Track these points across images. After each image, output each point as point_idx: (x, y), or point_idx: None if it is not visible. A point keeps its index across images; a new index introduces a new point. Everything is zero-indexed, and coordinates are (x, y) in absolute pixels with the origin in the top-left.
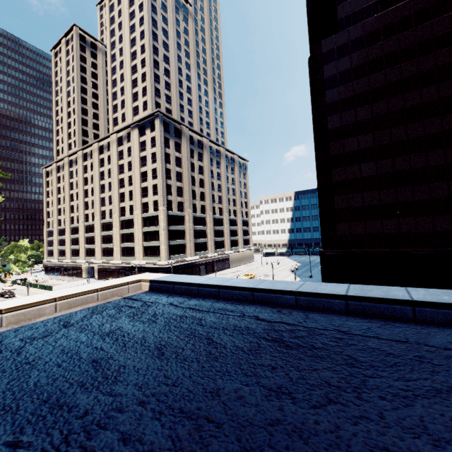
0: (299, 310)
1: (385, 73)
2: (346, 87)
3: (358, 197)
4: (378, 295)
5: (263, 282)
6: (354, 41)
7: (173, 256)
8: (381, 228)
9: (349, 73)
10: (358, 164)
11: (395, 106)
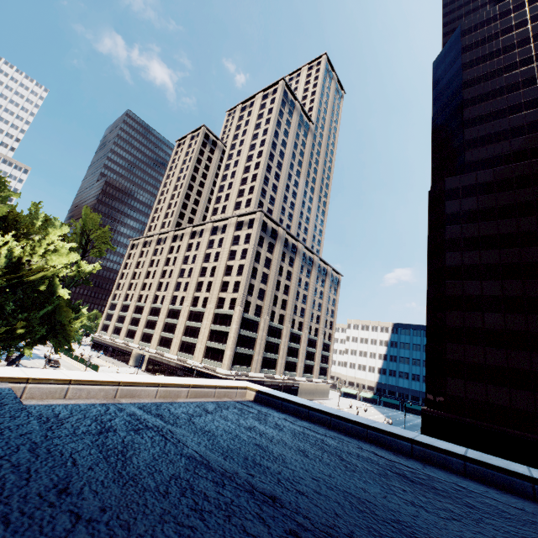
0: (415, 459)
1: (517, 220)
2: (470, 227)
3: (478, 351)
4: (498, 464)
5: (376, 423)
6: (482, 184)
7: (236, 366)
8: (509, 399)
9: (474, 213)
10: (480, 311)
11: (529, 257)
